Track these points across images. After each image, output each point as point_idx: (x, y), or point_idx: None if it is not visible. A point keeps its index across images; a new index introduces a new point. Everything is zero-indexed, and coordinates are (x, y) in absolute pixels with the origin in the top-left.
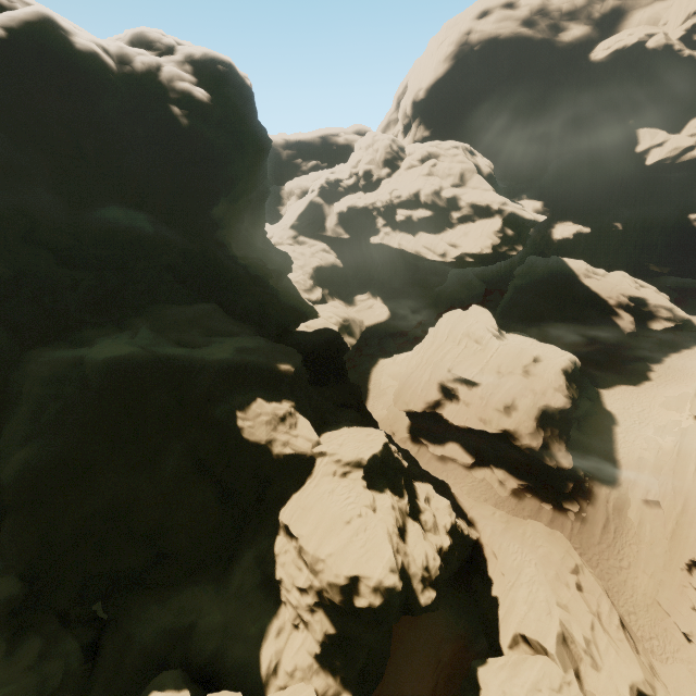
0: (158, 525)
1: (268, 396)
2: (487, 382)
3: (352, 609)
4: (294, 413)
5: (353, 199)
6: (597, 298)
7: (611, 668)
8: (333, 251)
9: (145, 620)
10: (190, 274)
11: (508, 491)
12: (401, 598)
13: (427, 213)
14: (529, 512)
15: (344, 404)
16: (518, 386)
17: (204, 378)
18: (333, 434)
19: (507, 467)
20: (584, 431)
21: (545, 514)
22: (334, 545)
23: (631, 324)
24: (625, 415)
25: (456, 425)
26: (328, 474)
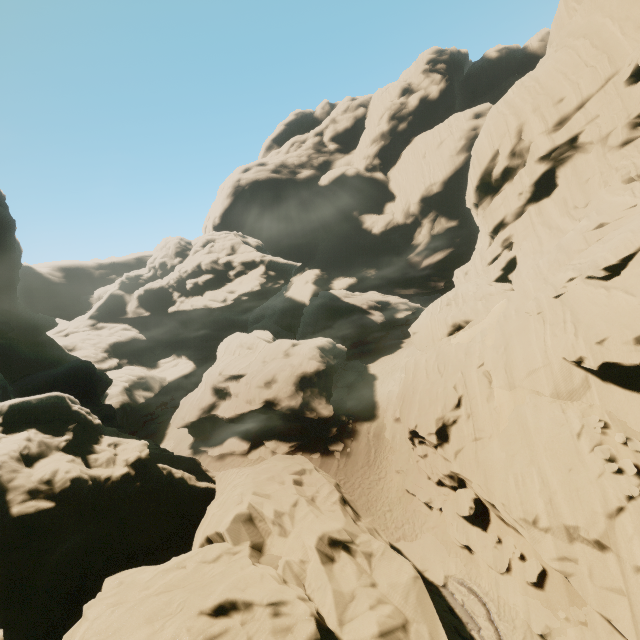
0: None
1: None
2: (252, 370)
3: None
4: None
5: (150, 283)
6: (355, 307)
7: (302, 528)
8: (135, 329)
9: None
10: None
11: None
12: None
13: (209, 276)
14: None
15: None
16: (278, 365)
17: None
18: None
19: (279, 437)
20: (353, 392)
21: (314, 463)
22: None
23: (380, 317)
24: (383, 372)
25: (229, 418)
26: None
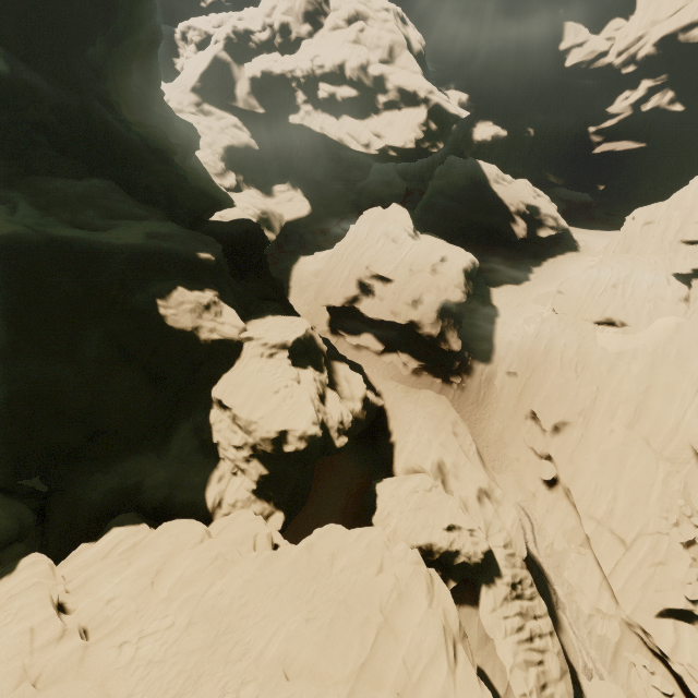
0: (88, 407)
1: (189, 285)
2: (400, 279)
3: (282, 455)
4: (218, 302)
5: (269, 61)
6: (501, 204)
7: (465, 475)
8: (246, 128)
9: (90, 485)
10: (71, 139)
11: (410, 370)
12: (321, 443)
13: (353, 93)
14: (424, 386)
15: (267, 297)
16: (425, 283)
17: (115, 265)
18: (258, 322)
19: (410, 352)
20: (474, 322)
21: (436, 387)
22: (265, 410)
23: (524, 231)
24: (506, 309)
25: (371, 318)
26: (256, 356)
